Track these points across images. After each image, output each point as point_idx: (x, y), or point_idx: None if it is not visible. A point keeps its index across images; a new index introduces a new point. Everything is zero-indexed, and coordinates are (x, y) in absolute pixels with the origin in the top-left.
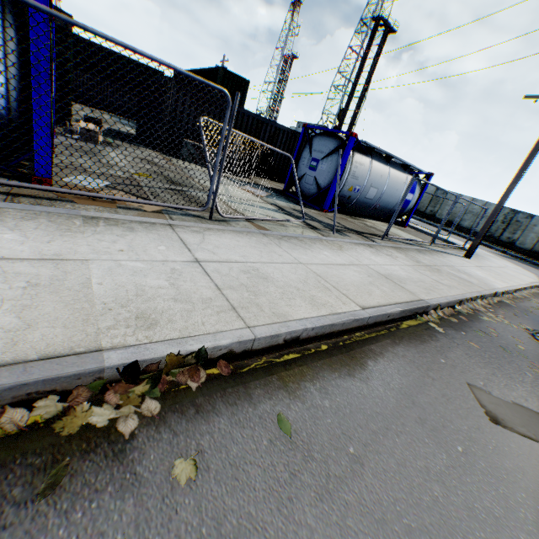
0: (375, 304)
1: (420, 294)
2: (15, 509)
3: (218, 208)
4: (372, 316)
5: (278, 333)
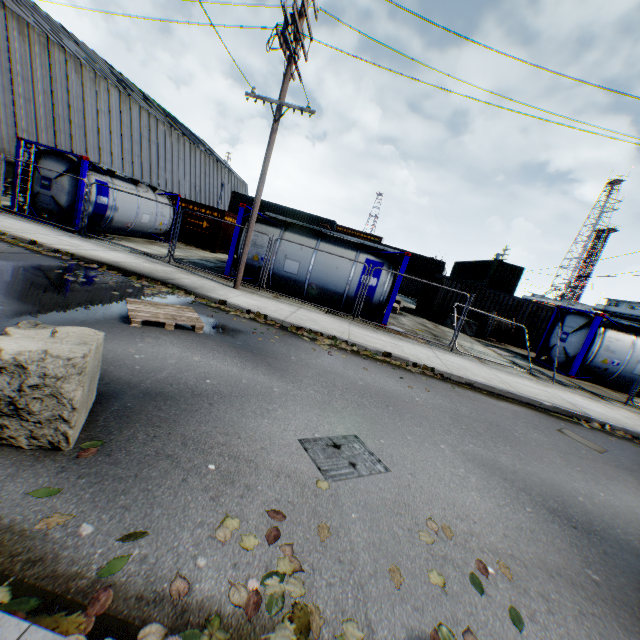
0: (531, 396)
1: (591, 414)
2: (396, 368)
3: (456, 346)
4: (523, 396)
5: (462, 377)
